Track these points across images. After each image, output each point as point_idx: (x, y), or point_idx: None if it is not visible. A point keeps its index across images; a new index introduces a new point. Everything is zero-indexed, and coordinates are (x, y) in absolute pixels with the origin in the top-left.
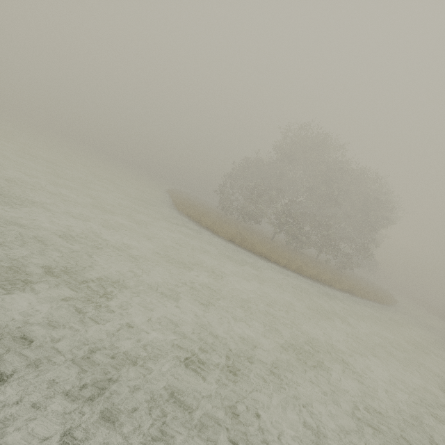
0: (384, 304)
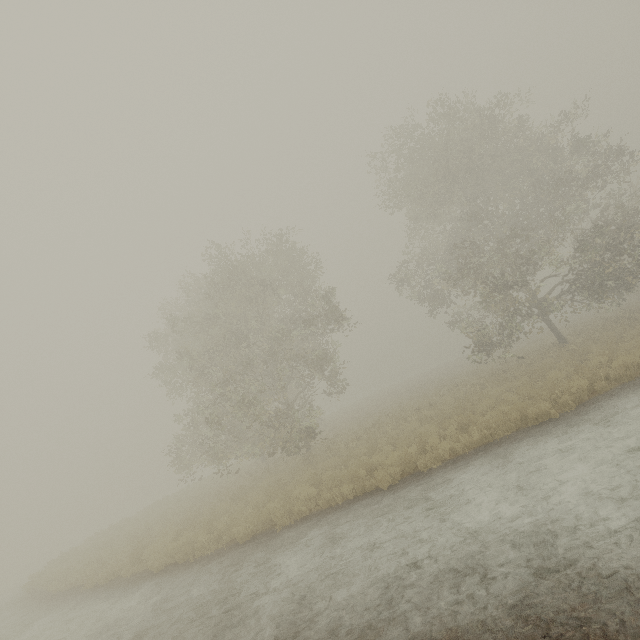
0: (161, 572)
